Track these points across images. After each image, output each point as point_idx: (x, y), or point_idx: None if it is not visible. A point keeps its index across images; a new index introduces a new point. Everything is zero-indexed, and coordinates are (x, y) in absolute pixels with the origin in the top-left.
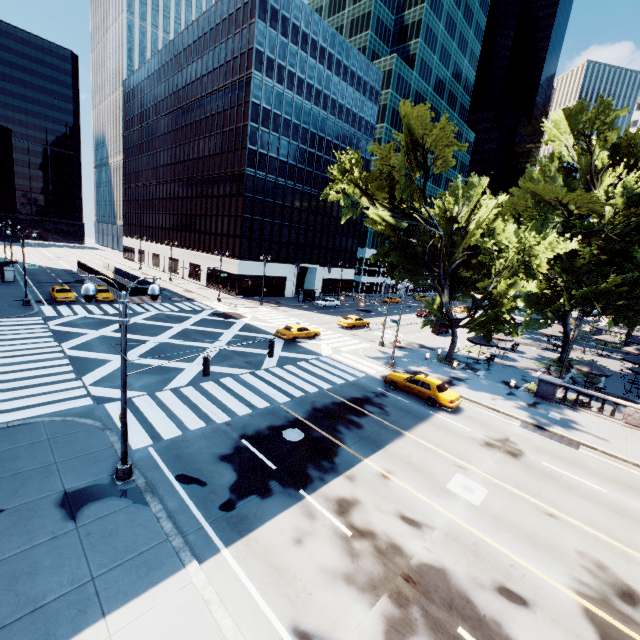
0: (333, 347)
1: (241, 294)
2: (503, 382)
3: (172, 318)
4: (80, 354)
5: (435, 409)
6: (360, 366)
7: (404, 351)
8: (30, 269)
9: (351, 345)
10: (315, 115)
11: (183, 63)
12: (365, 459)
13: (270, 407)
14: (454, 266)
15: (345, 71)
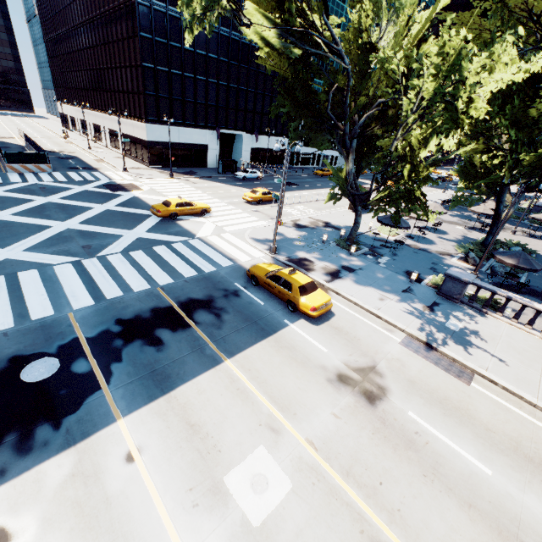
0: (218, 226)
1: (155, 164)
2: (406, 272)
3: (45, 190)
4: None
5: (295, 316)
6: (234, 251)
7: (302, 231)
8: None
9: (243, 223)
10: None
11: None
12: (121, 419)
13: (50, 318)
14: (363, 120)
15: None
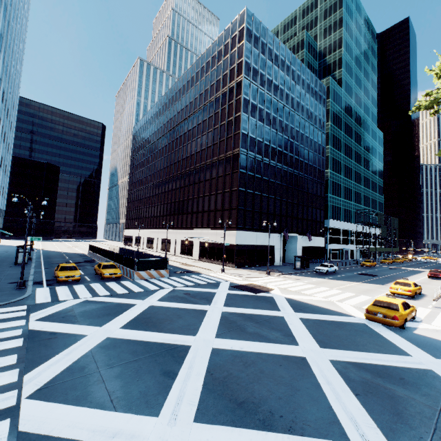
0: None
1: (238, 264)
2: None
3: (193, 295)
4: (52, 422)
5: None
6: None
7: None
8: (49, 254)
9: None
10: (286, 111)
11: (178, 98)
12: None
13: None
14: None
15: (303, 82)
